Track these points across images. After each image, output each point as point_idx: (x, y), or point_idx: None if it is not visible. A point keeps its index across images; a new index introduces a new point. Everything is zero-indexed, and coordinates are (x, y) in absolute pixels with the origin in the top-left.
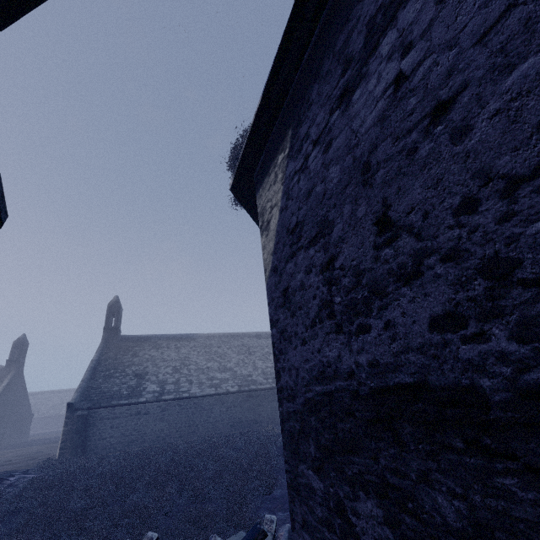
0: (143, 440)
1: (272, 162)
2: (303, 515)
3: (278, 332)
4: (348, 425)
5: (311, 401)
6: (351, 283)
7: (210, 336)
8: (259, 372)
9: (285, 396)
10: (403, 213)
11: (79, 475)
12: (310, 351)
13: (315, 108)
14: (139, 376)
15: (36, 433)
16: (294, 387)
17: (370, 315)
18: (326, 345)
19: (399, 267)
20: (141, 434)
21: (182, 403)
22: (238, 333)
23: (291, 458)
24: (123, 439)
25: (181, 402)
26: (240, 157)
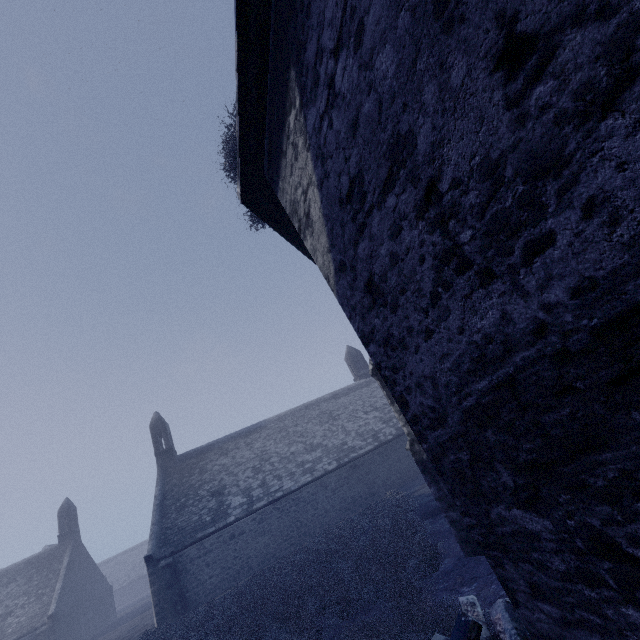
0: (250, 566)
1: (283, 134)
2: (527, 579)
3: (378, 345)
4: (567, 410)
5: (476, 409)
6: (483, 194)
7: (281, 417)
8: (353, 436)
9: (426, 425)
10: (551, 3)
11: (189, 638)
12: (444, 340)
13: (316, 5)
14: (217, 494)
15: (124, 606)
16: (437, 405)
17: (544, 215)
18: (472, 314)
19: (578, 95)
20: (245, 560)
21: (279, 505)
22: (311, 402)
23: (471, 505)
24: (226, 574)
25: (278, 505)
26: (238, 146)
